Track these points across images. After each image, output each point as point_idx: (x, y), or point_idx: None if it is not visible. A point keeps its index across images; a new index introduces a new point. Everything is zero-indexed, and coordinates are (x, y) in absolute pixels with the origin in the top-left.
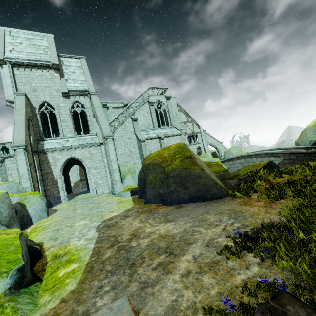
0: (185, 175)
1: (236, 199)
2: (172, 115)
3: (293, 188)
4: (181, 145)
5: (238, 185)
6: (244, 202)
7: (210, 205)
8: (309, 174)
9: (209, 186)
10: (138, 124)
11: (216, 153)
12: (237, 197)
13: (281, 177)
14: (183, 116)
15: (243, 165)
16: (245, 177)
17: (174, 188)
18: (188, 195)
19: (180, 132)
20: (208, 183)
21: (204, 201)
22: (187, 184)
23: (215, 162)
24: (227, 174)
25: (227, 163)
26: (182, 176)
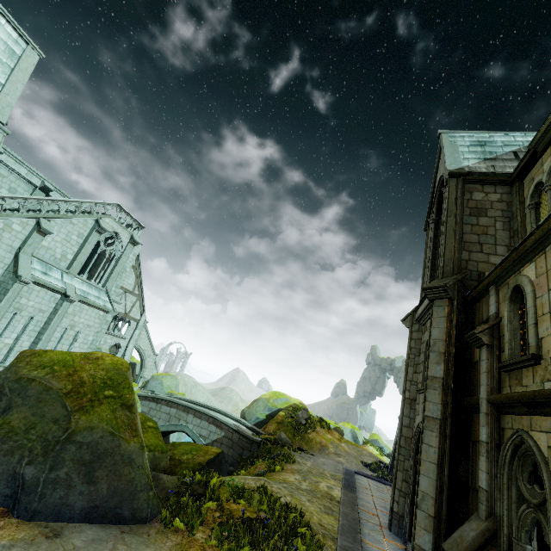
0: (107, 449)
1: (170, 533)
2: (118, 270)
3: (250, 537)
4: (124, 368)
5: (177, 496)
6: (182, 546)
7: (123, 541)
8: (266, 509)
9: (137, 489)
10: (42, 241)
11: (136, 366)
12: (172, 527)
13: (237, 503)
14: (132, 279)
15: (171, 418)
16: (193, 482)
17: (67, 474)
18: (87, 501)
19: (112, 307)
20: (138, 482)
21: (113, 522)
22: (100, 473)
23: (153, 421)
24: (166, 458)
25: (148, 403)
26: (100, 448)
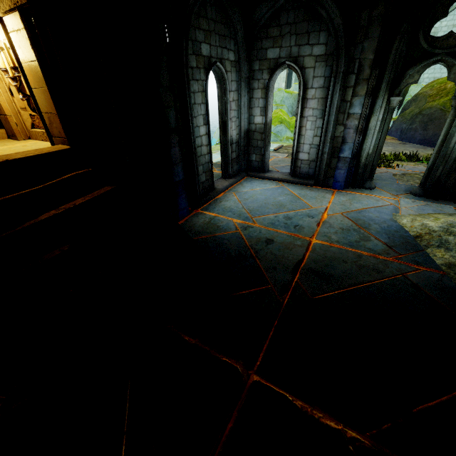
0: (436, 117)
1: None
2: None
3: None
4: None
5: None
6: None
7: (425, 149)
8: None
9: None
10: None
11: None
12: None
13: None
14: None
15: None
16: None
17: (415, 127)
18: (421, 137)
19: None
20: None
21: (431, 146)
22: (430, 127)
23: None
24: None
25: None
26: (433, 116)
